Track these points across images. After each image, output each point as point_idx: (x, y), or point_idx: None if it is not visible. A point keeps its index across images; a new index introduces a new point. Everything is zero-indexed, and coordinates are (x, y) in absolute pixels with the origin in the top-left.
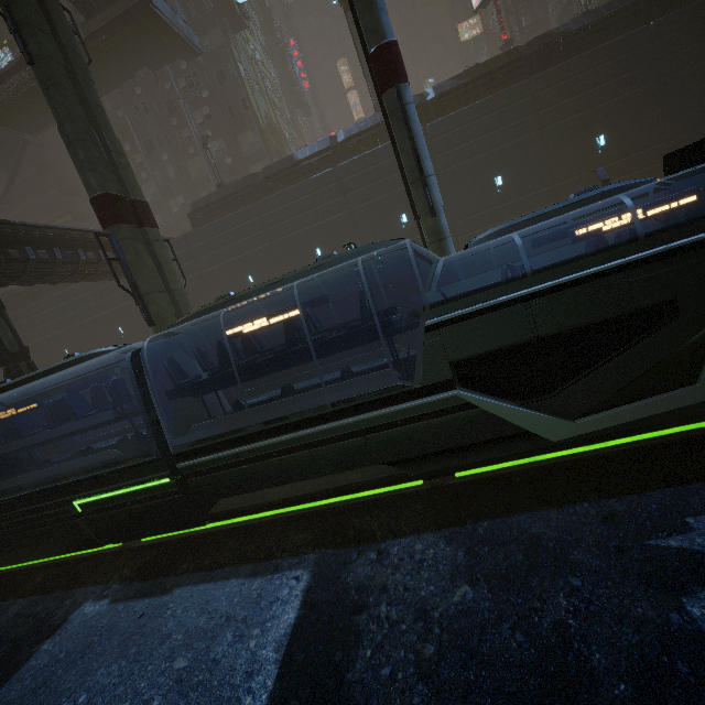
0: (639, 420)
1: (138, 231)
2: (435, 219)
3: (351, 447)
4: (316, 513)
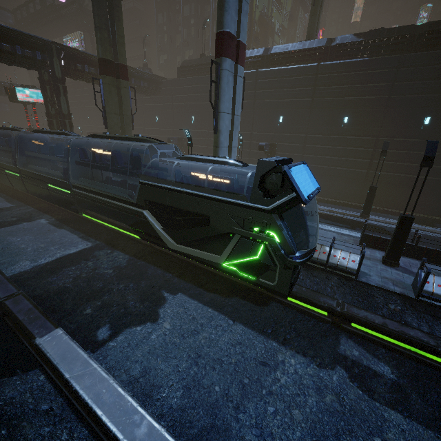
0: (202, 258)
1: (115, 81)
2: (217, 135)
3: (116, 213)
4: (116, 232)
